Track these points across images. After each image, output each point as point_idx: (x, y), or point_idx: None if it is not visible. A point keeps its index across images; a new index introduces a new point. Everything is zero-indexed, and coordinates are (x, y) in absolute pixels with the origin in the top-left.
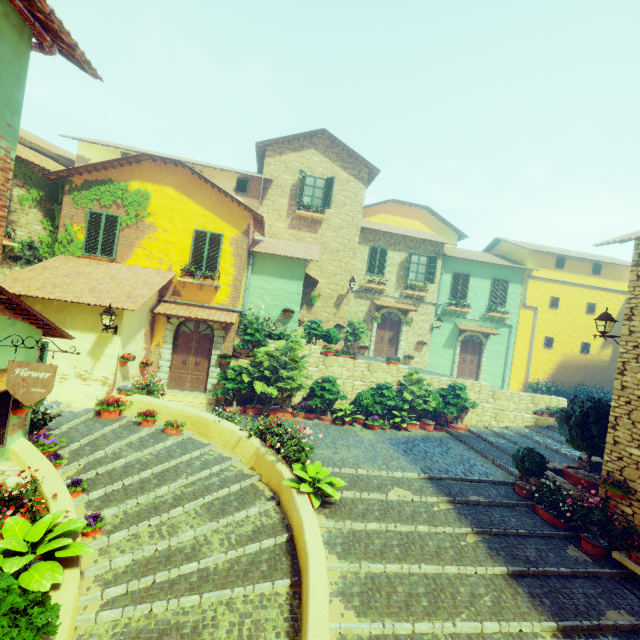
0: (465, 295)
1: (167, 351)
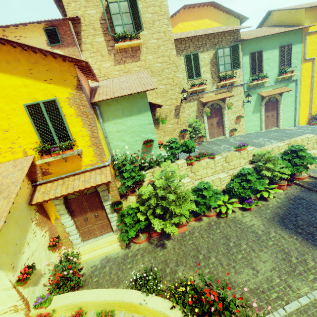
0: (261, 68)
1: (67, 220)
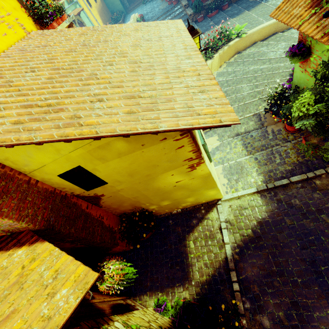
0: None
1: None
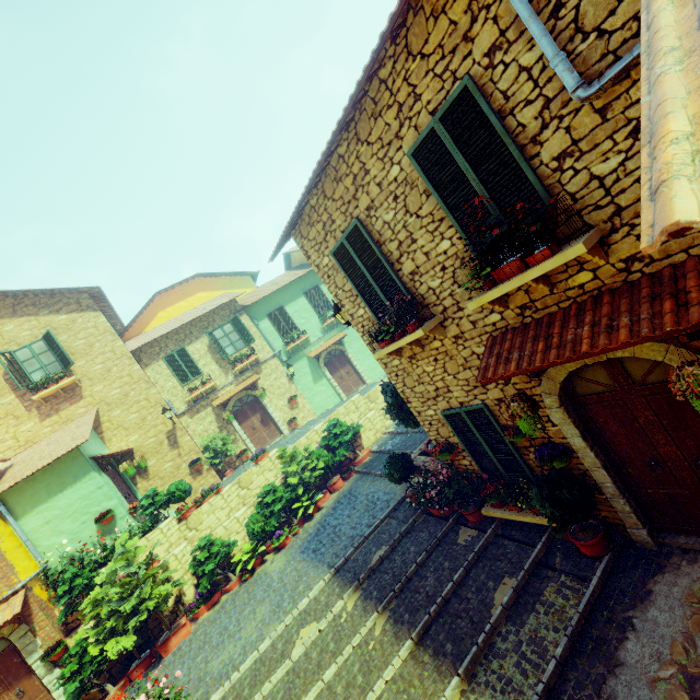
0: (294, 325)
1: None
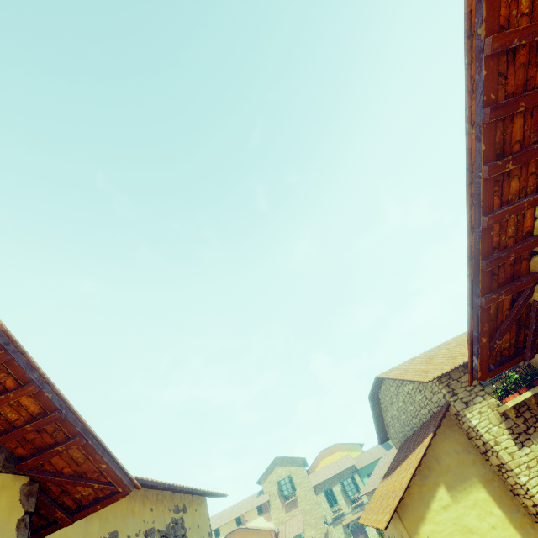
0: None
1: None
